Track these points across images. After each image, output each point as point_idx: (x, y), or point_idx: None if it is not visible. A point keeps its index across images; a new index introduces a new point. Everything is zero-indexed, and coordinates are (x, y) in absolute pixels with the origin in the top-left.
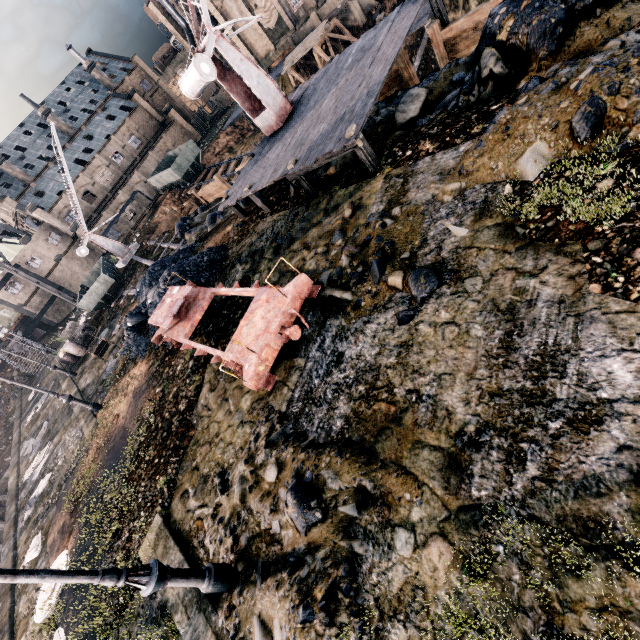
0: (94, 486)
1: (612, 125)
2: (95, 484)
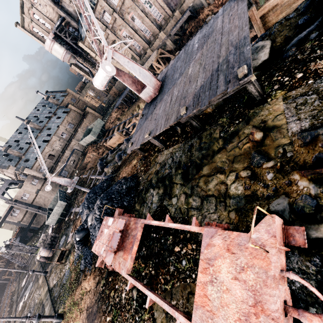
0: None
1: None
2: None
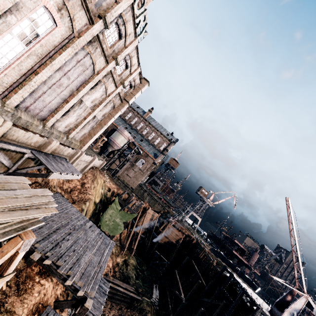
0: None
1: None
2: None
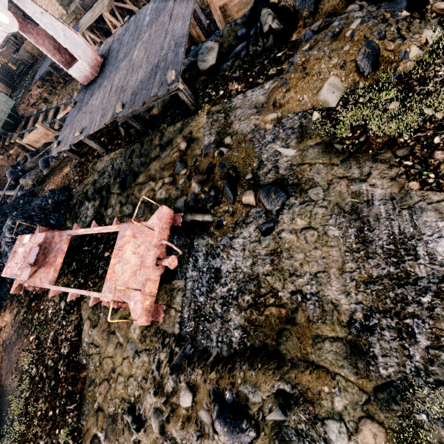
0: None
1: (385, 62)
2: None
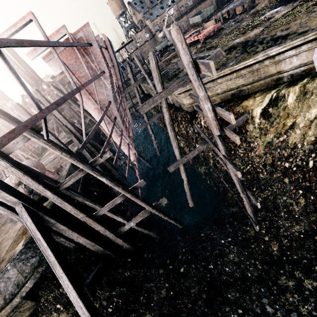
0: None
1: None
2: None
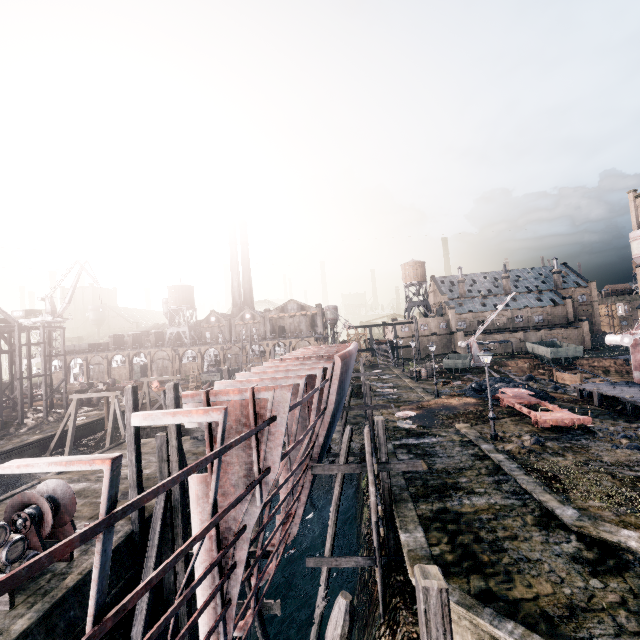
0: (433, 408)
1: None
2: (433, 408)
